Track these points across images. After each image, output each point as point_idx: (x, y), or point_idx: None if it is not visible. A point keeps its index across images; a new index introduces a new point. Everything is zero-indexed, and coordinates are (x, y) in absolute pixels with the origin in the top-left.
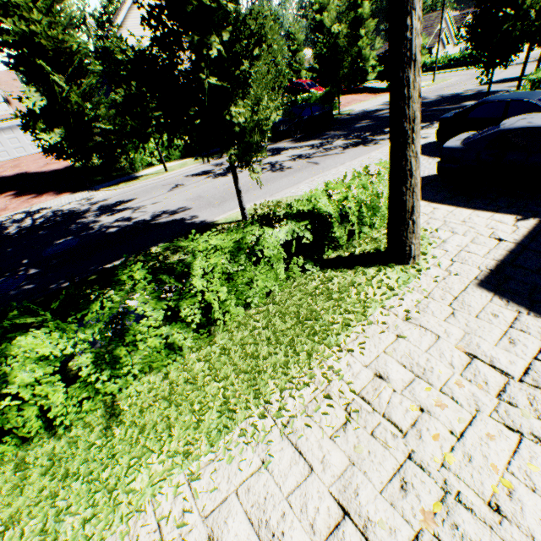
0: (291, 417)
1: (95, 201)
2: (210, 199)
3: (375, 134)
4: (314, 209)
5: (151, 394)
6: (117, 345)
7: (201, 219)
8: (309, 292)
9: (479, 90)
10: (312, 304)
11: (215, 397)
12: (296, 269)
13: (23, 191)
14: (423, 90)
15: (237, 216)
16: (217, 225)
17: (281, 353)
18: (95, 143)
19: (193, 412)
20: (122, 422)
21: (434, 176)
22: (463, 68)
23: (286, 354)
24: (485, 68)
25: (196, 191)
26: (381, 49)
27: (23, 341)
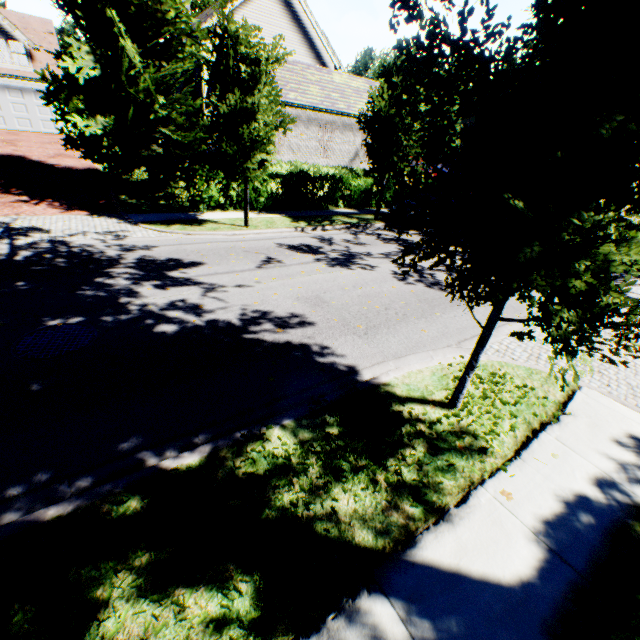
0: None
1: (130, 244)
2: (341, 311)
3: None
4: None
5: None
6: None
7: (345, 361)
8: None
9: None
10: None
11: None
12: None
13: (9, 185)
14: None
15: (428, 386)
16: (396, 398)
17: None
18: (151, 153)
19: None
20: None
21: None
22: None
23: None
24: None
25: (309, 283)
26: None
27: None
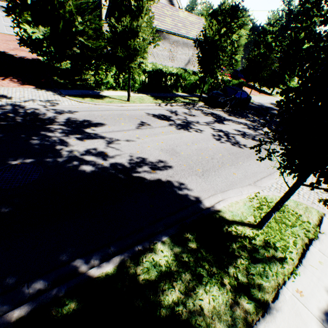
0: None
1: (61, 109)
2: (187, 159)
3: None
4: None
5: None
6: None
7: (193, 193)
8: None
9: None
10: None
11: None
12: None
13: None
14: None
15: (243, 213)
16: (226, 222)
17: None
18: (72, 52)
19: None
20: None
21: None
22: None
23: None
24: None
25: (167, 140)
26: None
27: None
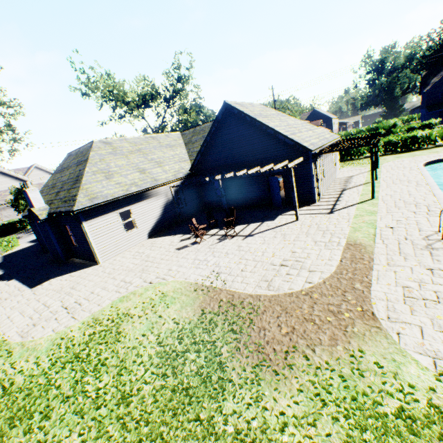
0: None
1: None
2: None
3: None
4: None
5: None
6: None
7: None
8: None
9: None
10: None
11: None
12: None
13: None
14: None
15: None
16: None
17: None
18: None
19: None
20: None
21: None
22: None
23: None
24: None
25: None
26: None
27: None
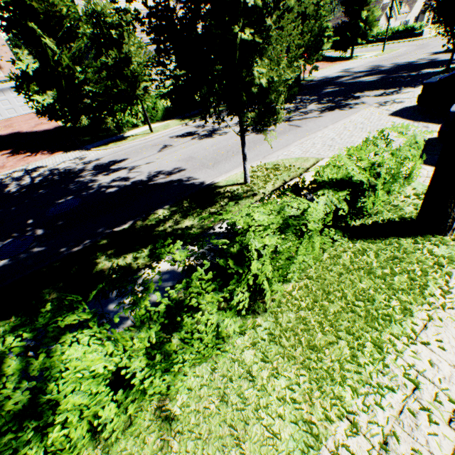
0: (387, 435)
1: (89, 160)
2: (202, 160)
3: (347, 99)
4: (351, 177)
5: (202, 391)
6: (168, 342)
7: (199, 180)
8: (346, 266)
9: (432, 59)
10: (354, 281)
11: (283, 402)
12: (327, 240)
13: (18, 150)
14: (376, 59)
15: (237, 179)
16: (219, 187)
17: (344, 344)
18: (84, 105)
19: (262, 421)
20: (178, 431)
21: (427, 140)
22: (406, 40)
23: (351, 346)
24: (452, 37)
25: (186, 152)
26: (331, 22)
27: (69, 354)
